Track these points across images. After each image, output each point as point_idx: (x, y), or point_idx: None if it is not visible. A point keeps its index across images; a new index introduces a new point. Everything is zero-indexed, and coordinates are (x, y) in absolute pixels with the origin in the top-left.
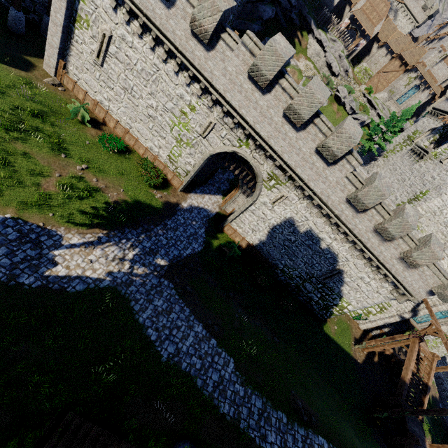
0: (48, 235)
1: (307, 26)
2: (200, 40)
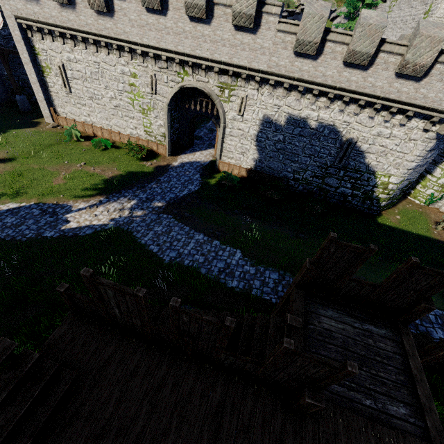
0: (61, 207)
1: None
2: (104, 14)
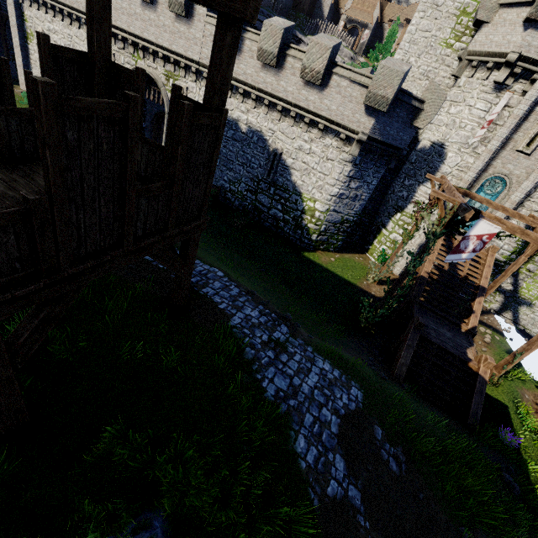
0: None
1: (295, 39)
2: None
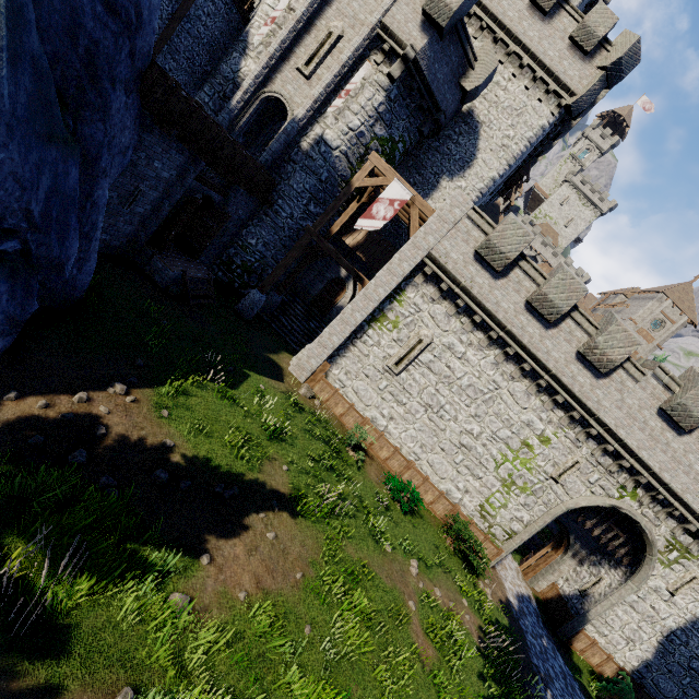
0: None
1: None
2: (587, 366)
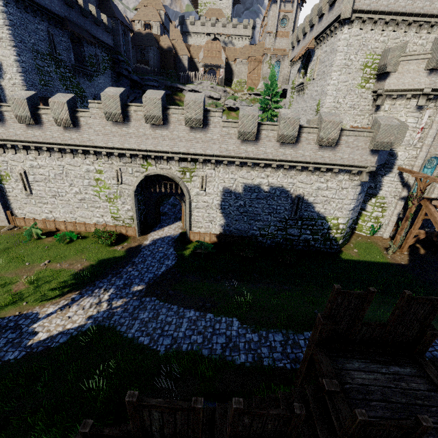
0: (25, 317)
1: (177, 90)
2: (70, 128)
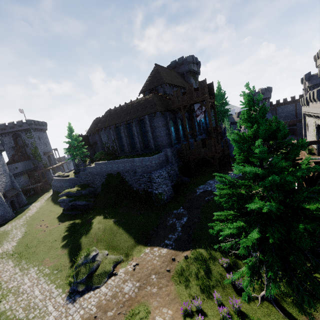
0: None
1: None
2: (308, 106)
